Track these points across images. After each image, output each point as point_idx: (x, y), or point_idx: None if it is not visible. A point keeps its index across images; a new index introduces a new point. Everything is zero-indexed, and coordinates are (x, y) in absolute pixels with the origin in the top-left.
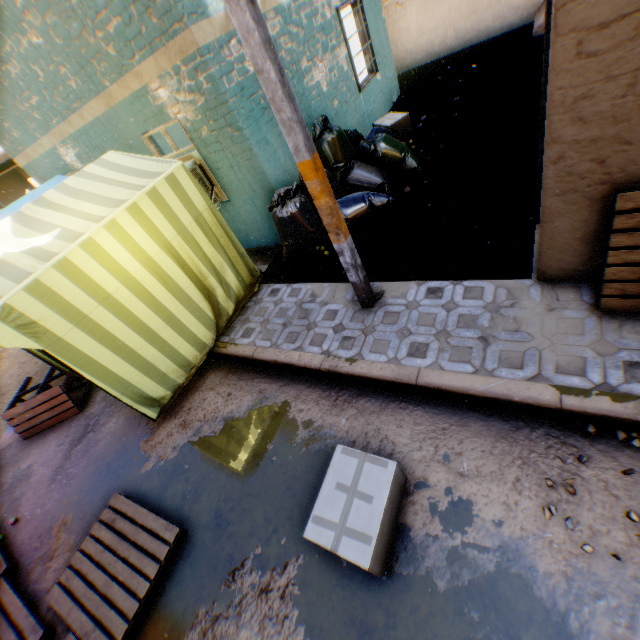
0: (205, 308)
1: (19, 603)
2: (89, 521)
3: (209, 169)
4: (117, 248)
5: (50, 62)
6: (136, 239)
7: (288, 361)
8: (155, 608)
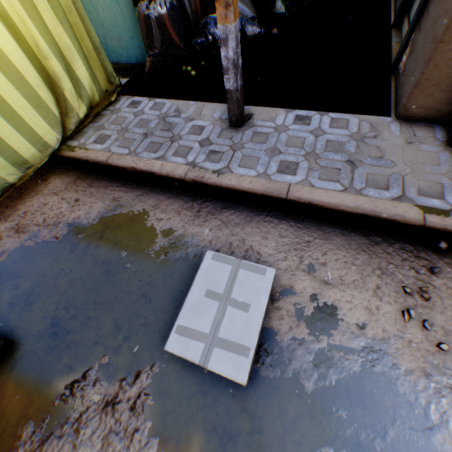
0: (47, 98)
1: None
2: None
3: None
4: None
5: None
6: None
7: (148, 169)
8: None
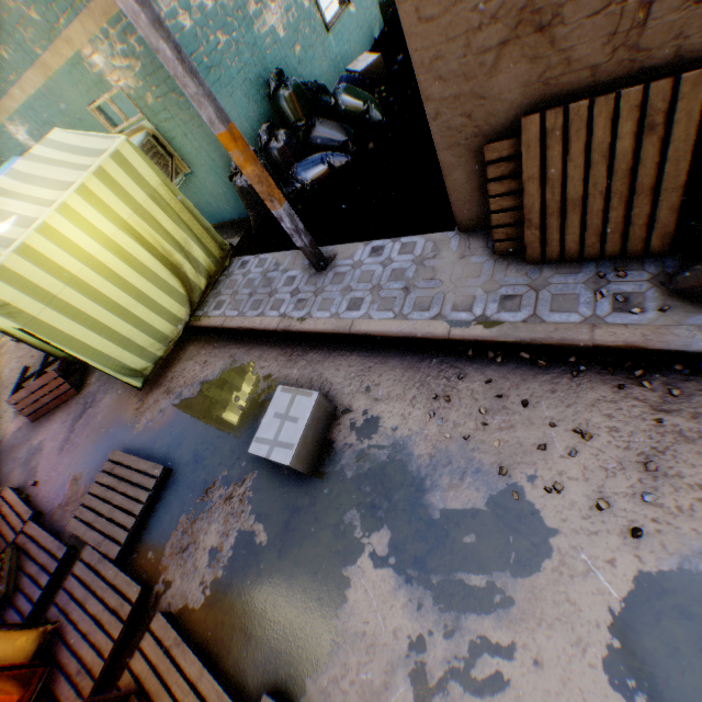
0: (175, 284)
1: (46, 535)
2: (95, 475)
3: (164, 140)
4: (74, 231)
5: None
6: (92, 220)
7: (251, 326)
8: (150, 523)
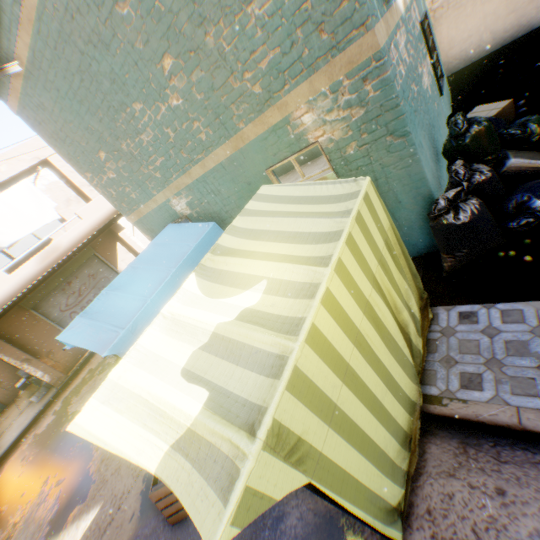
0: (406, 353)
1: None
2: None
3: None
4: (344, 296)
5: (183, 120)
6: (355, 279)
7: None
8: None
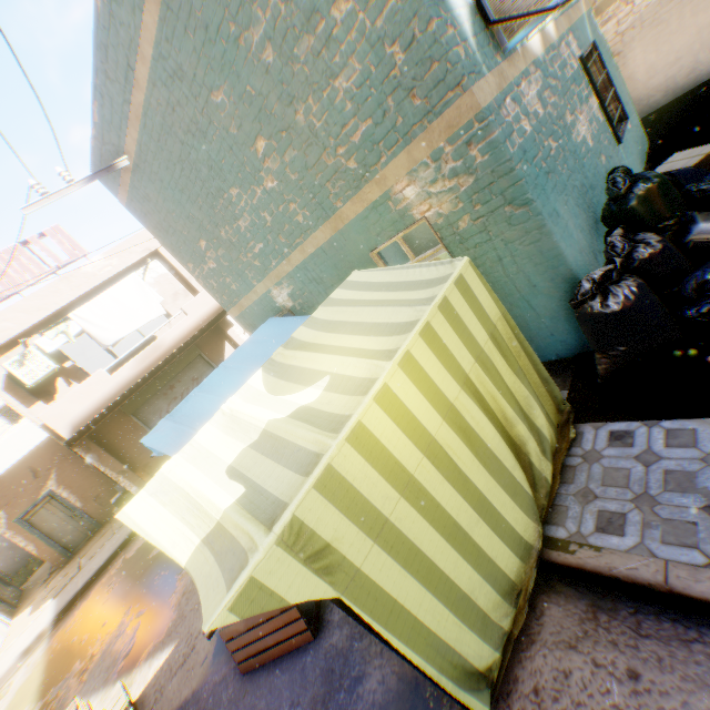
0: (520, 477)
1: None
2: None
3: None
4: (413, 396)
5: (279, 202)
6: (432, 377)
7: None
8: None
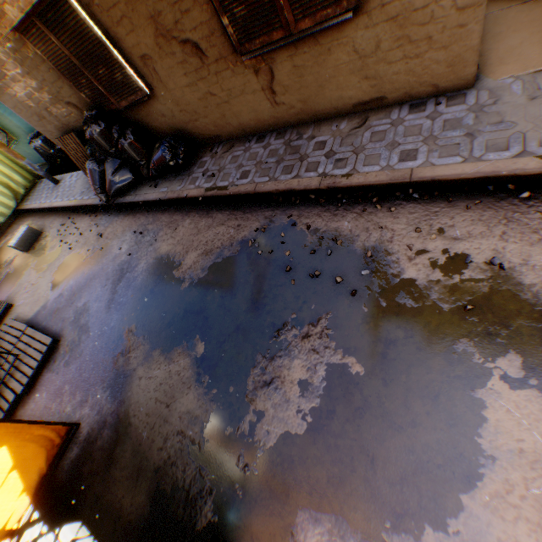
0: (7, 192)
1: None
2: None
3: (2, 126)
4: None
5: None
6: None
7: (32, 208)
8: None
